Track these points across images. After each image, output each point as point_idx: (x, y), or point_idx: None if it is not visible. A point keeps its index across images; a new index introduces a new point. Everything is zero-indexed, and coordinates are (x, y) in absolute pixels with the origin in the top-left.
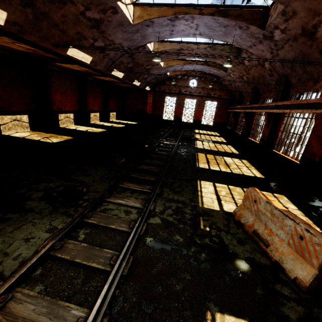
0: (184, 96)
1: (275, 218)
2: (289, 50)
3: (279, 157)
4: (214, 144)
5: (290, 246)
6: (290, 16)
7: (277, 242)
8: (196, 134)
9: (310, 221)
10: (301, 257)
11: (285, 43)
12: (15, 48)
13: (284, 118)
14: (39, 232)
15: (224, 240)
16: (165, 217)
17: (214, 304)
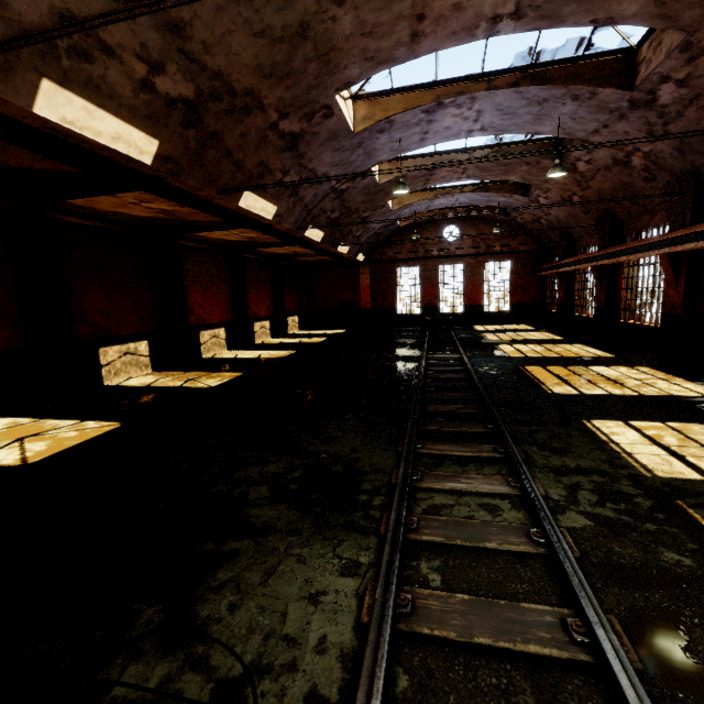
0: (436, 261)
1: None
2: (698, 117)
3: None
4: (542, 346)
5: None
6: (702, 49)
7: None
8: (484, 332)
9: None
10: None
11: (687, 106)
12: (136, 213)
13: None
14: (328, 578)
15: None
16: (589, 509)
17: None
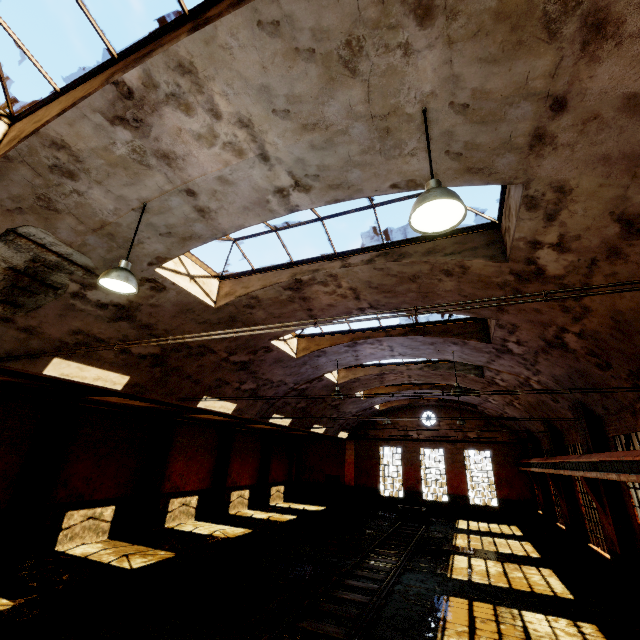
0: (416, 443)
1: None
2: (549, 364)
3: None
4: (502, 566)
5: None
6: (512, 328)
7: None
8: (460, 532)
9: None
10: None
11: (536, 356)
12: (136, 404)
13: (629, 491)
14: None
15: None
16: None
17: None
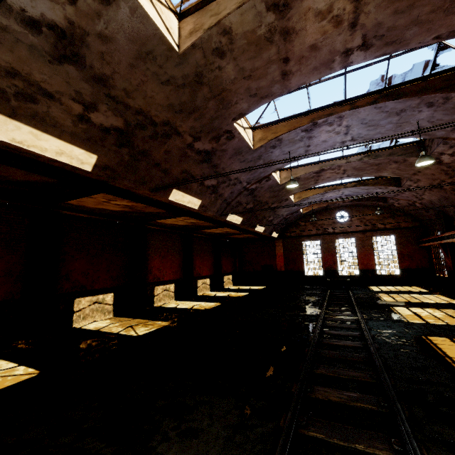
0: (332, 236)
1: None
2: None
3: None
4: (441, 311)
5: None
6: None
7: None
8: (379, 293)
9: None
10: None
11: None
12: (112, 208)
13: None
14: None
15: None
16: None
17: None
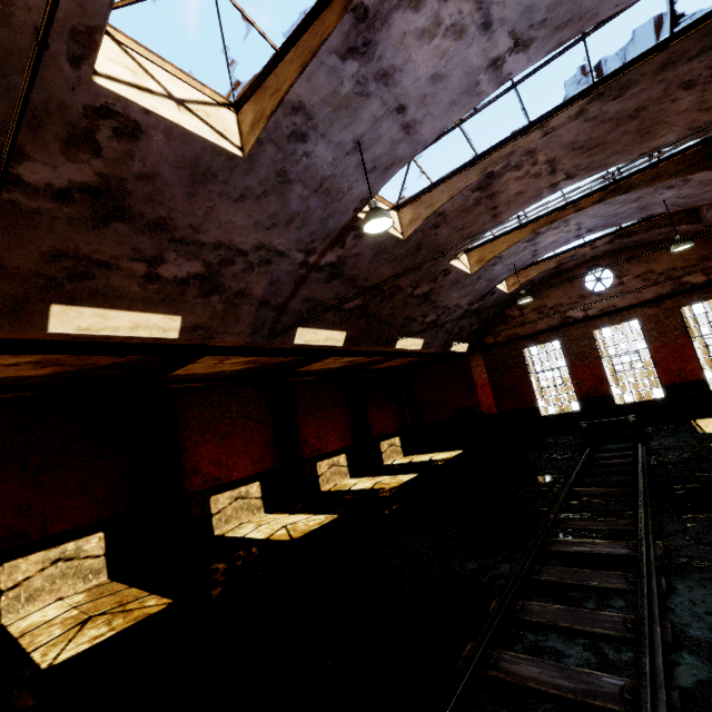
0: (584, 325)
1: None
2: None
3: None
4: None
5: None
6: None
7: None
8: None
9: None
10: None
11: None
12: (26, 373)
13: None
14: None
15: None
16: None
17: None
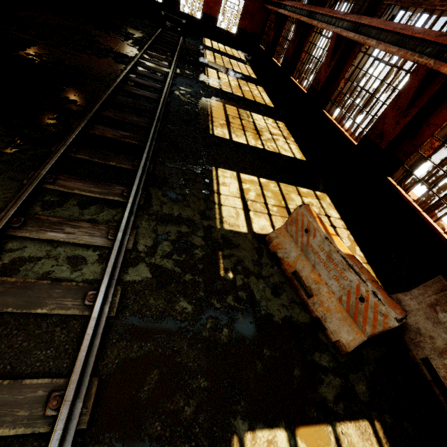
0: None
1: (333, 264)
2: None
3: (330, 125)
4: (237, 81)
5: (340, 303)
6: None
7: (324, 294)
8: (208, 49)
9: (351, 237)
10: (352, 318)
11: None
12: None
13: (358, 54)
14: None
15: (255, 293)
16: (158, 261)
17: (242, 420)
